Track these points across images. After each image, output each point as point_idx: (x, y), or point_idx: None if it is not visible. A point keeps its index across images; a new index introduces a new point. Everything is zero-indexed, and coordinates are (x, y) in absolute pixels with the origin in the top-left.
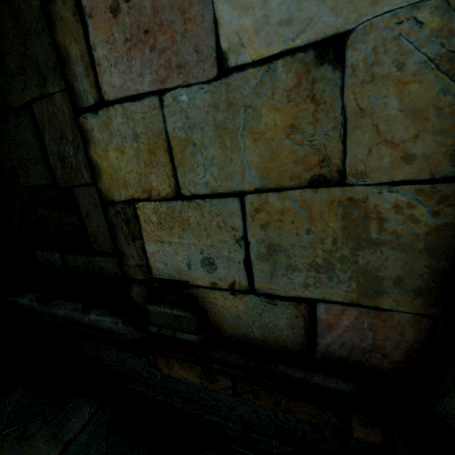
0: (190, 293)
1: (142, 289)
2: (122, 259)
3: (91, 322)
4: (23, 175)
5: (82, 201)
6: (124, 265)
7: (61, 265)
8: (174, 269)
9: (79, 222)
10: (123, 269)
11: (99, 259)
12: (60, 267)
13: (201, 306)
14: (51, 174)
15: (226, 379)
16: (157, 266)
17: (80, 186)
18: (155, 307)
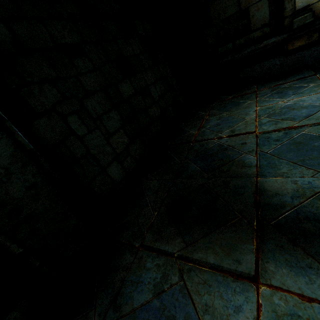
0: (309, 8)
1: (289, 18)
2: (284, 11)
3: (264, 44)
4: (223, 15)
5: (252, 11)
6: (284, 13)
7: (231, 48)
8: (305, 3)
9: (247, 22)
10: (283, 15)
11: (253, 34)
12: (230, 49)
13: (313, 10)
14: (239, 7)
15: (316, 34)
16: (298, 5)
17: (252, 5)
18: (297, 18)
